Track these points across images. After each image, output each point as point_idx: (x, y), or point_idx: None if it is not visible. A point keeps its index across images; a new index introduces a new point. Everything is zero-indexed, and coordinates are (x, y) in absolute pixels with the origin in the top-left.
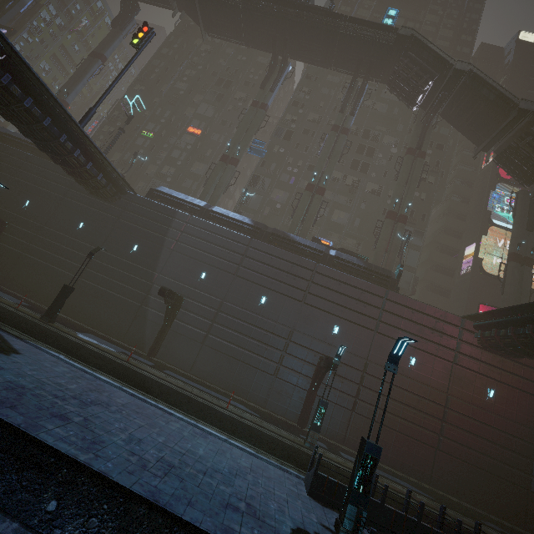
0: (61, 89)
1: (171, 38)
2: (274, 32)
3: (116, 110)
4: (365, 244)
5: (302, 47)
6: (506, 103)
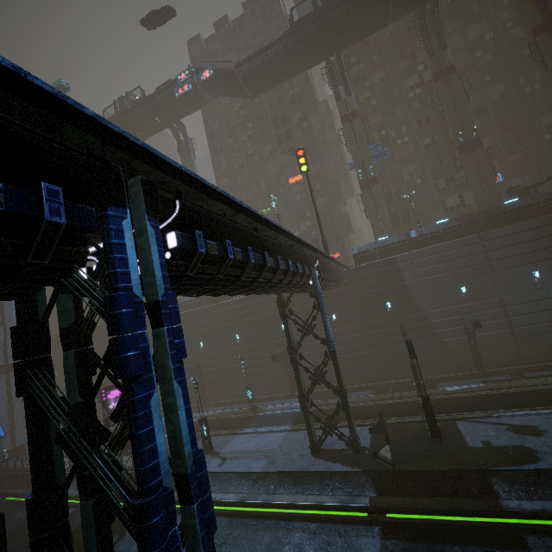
0: None
1: (206, 122)
2: (320, 46)
3: None
4: (536, 149)
5: (352, 33)
6: None
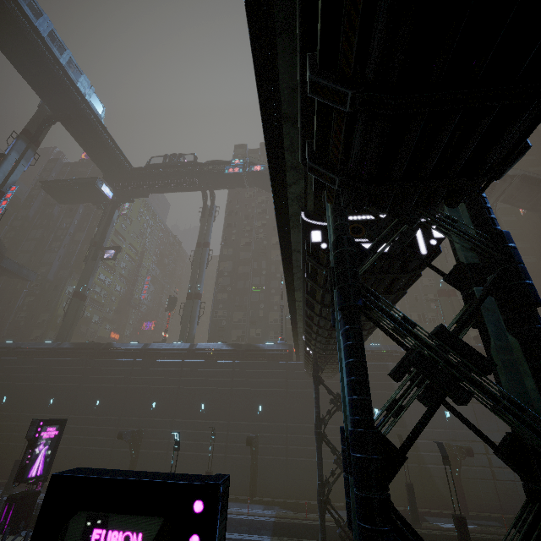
0: (190, 284)
1: (229, 201)
2: None
3: (219, 277)
4: None
5: None
6: None
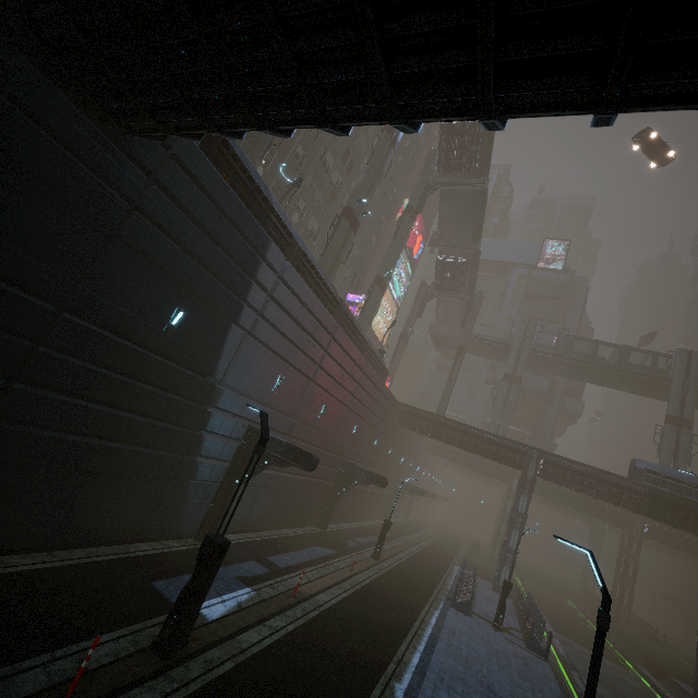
0: None
1: None
2: None
3: None
4: None
5: None
6: (477, 234)
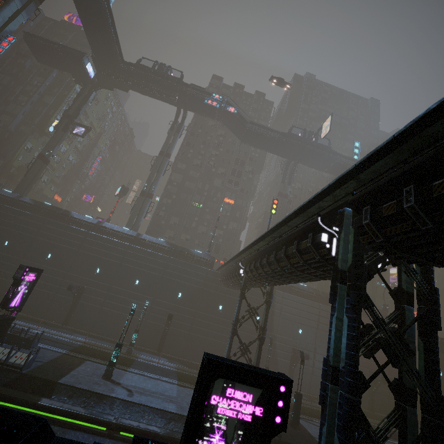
0: (146, 184)
1: (194, 123)
2: (293, 152)
3: (169, 185)
4: None
5: (308, 161)
6: None
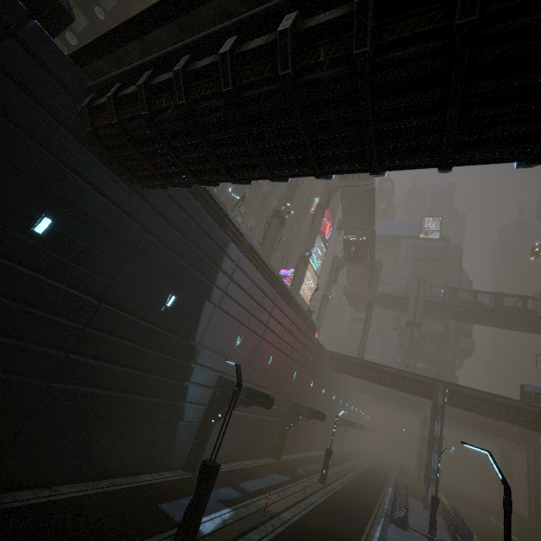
0: None
1: None
2: None
3: None
4: None
5: None
6: (371, 219)
